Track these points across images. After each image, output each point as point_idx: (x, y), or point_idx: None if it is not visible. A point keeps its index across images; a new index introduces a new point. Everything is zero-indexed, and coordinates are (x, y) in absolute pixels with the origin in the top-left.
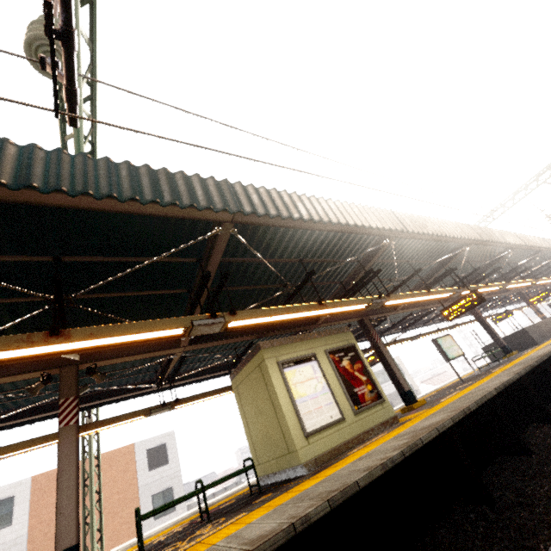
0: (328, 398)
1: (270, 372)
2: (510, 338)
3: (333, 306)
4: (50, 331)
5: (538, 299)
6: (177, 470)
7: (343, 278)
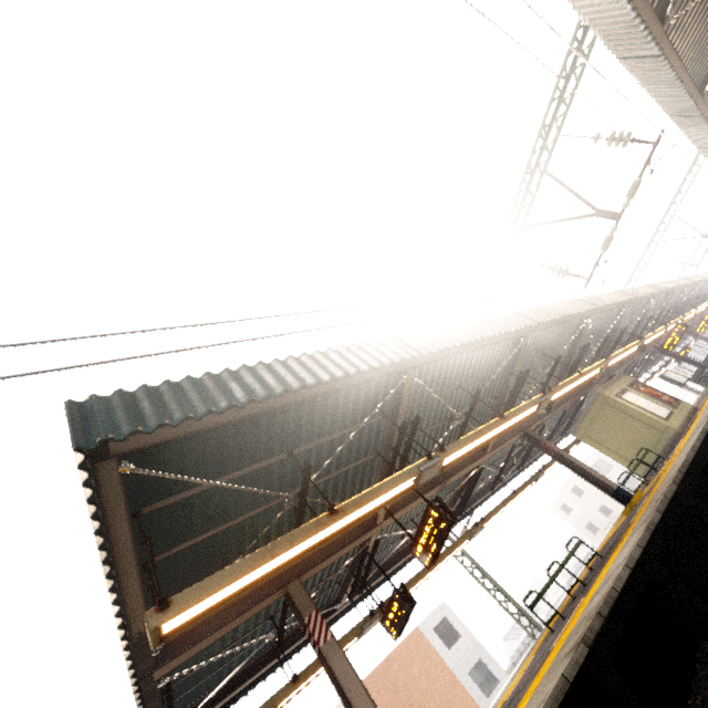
0: (654, 405)
1: (617, 400)
2: (707, 360)
3: (630, 349)
4: (578, 373)
5: (702, 326)
6: (473, 639)
7: (600, 344)
